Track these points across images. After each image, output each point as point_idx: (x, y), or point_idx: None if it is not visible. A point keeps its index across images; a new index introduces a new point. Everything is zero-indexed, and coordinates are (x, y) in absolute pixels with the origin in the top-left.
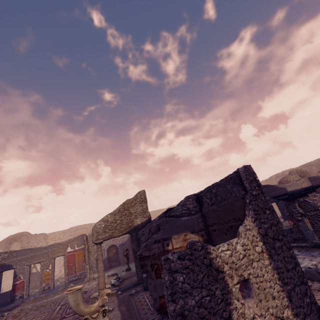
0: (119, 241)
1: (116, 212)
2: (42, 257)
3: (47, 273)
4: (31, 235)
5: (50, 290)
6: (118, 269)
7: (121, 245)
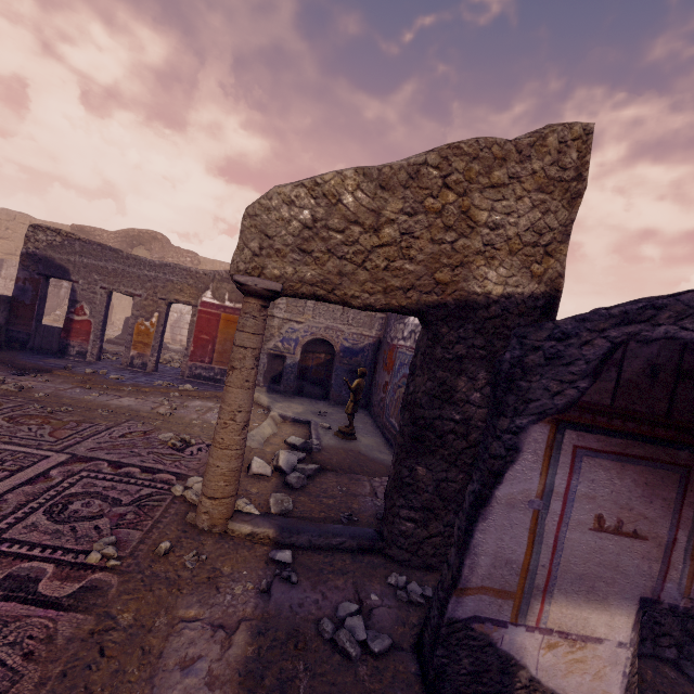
0: (345, 339)
1: (394, 173)
2: (139, 285)
3: (145, 329)
4: (169, 246)
5: (145, 373)
6: (317, 408)
7: (347, 353)
